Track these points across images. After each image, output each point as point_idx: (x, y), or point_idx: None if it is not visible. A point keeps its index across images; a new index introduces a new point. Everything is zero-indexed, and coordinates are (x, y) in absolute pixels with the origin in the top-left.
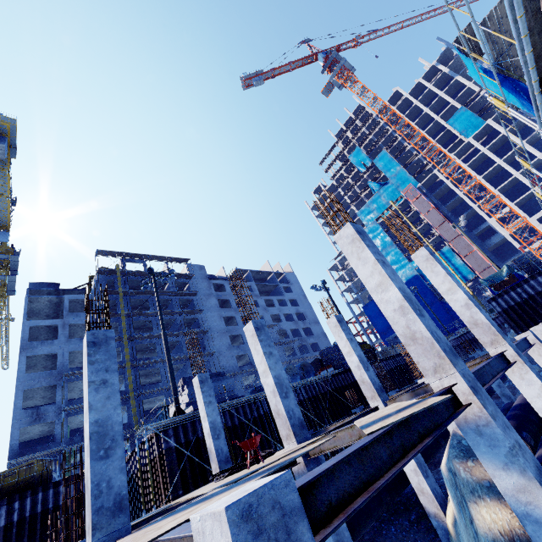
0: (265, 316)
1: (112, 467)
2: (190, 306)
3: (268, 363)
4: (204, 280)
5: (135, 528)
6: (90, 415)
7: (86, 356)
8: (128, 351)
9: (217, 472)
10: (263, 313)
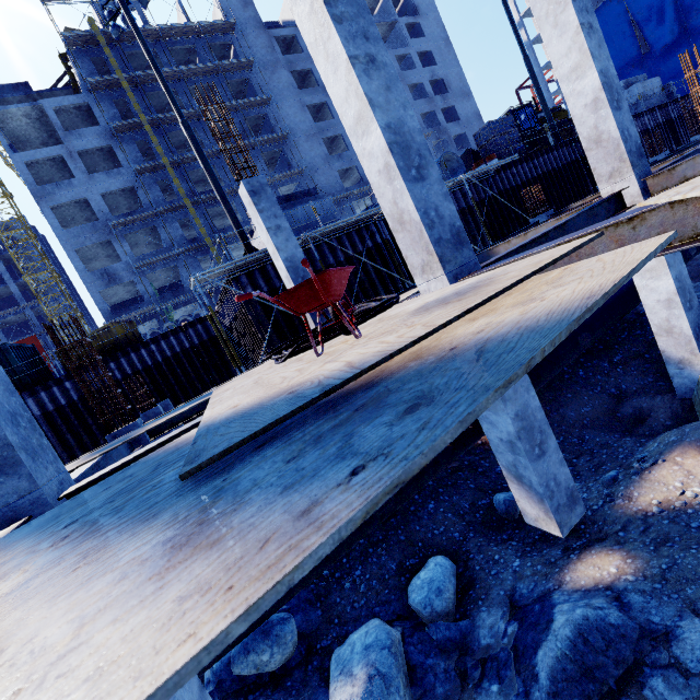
0: None
1: None
2: (248, 93)
3: (364, 90)
4: (258, 33)
5: (206, 402)
6: None
7: None
8: (178, 182)
9: (312, 327)
10: None
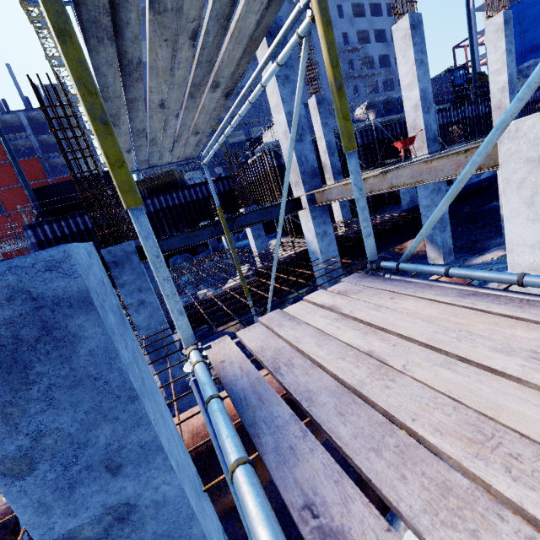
0: (349, 33)
1: (305, 149)
2: None
3: (417, 74)
4: None
5: None
6: (283, 107)
7: (267, 49)
8: None
9: (330, 180)
10: (348, 29)
